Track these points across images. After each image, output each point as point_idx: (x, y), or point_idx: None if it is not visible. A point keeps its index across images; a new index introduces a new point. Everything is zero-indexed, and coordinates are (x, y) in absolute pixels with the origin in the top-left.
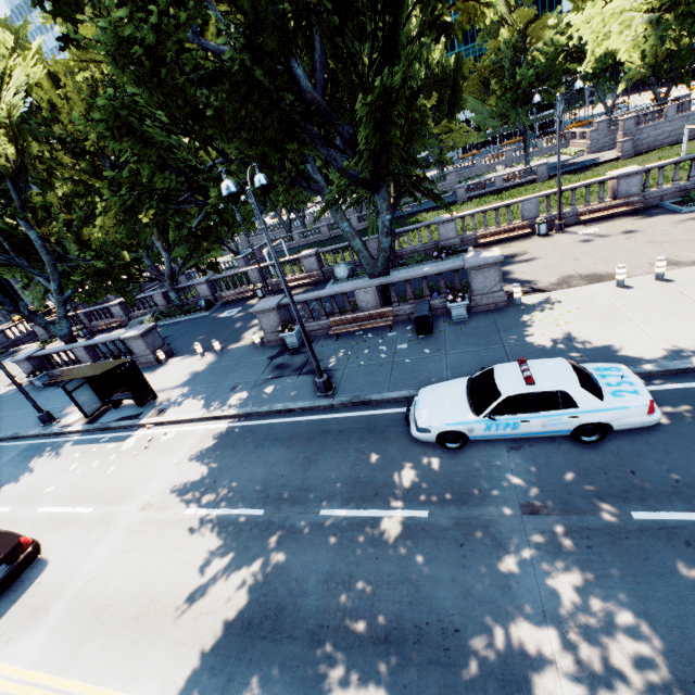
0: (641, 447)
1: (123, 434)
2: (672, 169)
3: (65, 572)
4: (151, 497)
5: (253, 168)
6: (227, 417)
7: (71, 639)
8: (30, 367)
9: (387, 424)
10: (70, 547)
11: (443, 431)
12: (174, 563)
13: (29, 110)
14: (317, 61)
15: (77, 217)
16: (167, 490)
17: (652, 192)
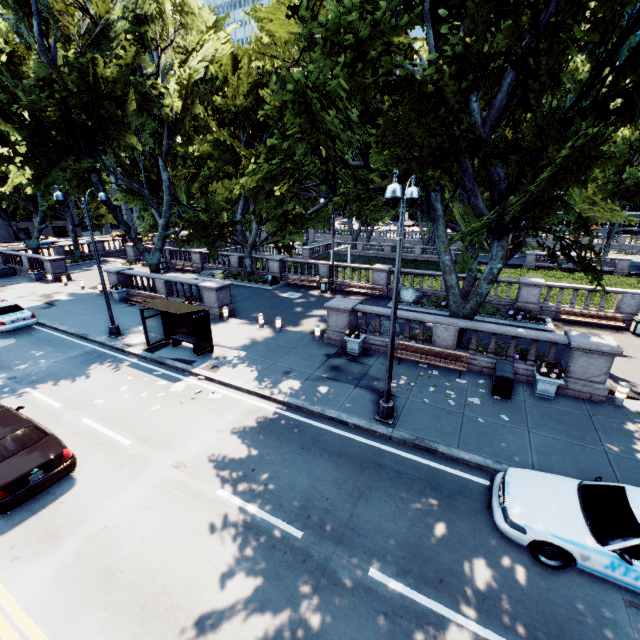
0: None
1: (174, 375)
2: None
3: (88, 503)
4: (187, 457)
5: (389, 179)
6: (276, 401)
7: (72, 592)
8: (116, 280)
9: (454, 488)
10: (99, 476)
11: (544, 540)
12: (196, 551)
13: (203, 79)
14: (498, 100)
15: (202, 173)
16: (204, 456)
17: None
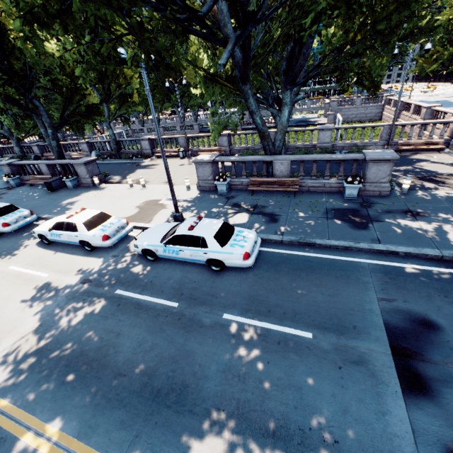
0: (4, 240)
1: None
2: None
3: None
4: None
5: None
6: None
7: None
8: None
9: None
10: None
11: None
12: None
13: None
14: None
15: None
16: None
17: (235, 147)
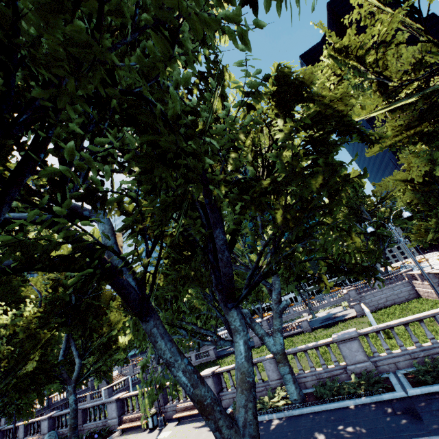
0: None
1: None
2: (359, 337)
3: None
4: None
5: None
6: None
7: None
8: None
9: None
10: None
11: None
12: None
13: None
14: None
15: None
16: None
17: (227, 392)
